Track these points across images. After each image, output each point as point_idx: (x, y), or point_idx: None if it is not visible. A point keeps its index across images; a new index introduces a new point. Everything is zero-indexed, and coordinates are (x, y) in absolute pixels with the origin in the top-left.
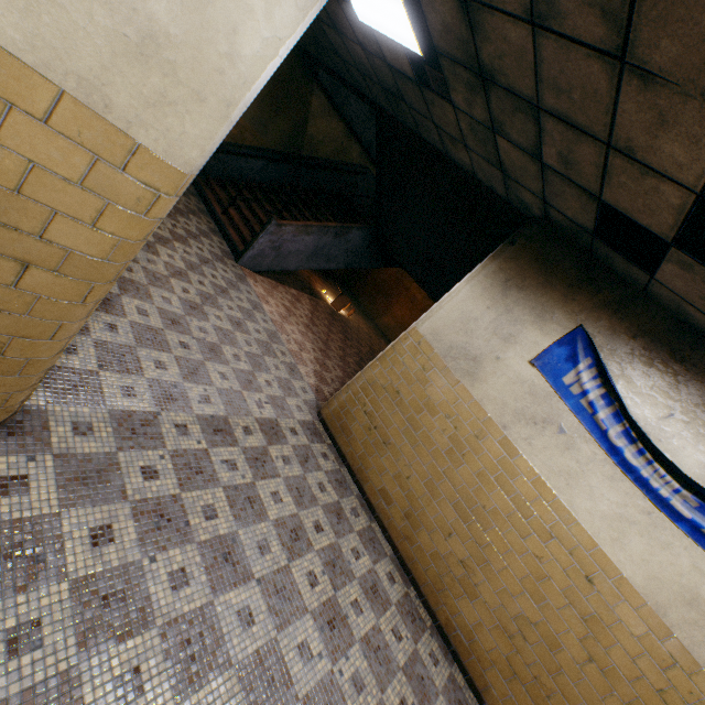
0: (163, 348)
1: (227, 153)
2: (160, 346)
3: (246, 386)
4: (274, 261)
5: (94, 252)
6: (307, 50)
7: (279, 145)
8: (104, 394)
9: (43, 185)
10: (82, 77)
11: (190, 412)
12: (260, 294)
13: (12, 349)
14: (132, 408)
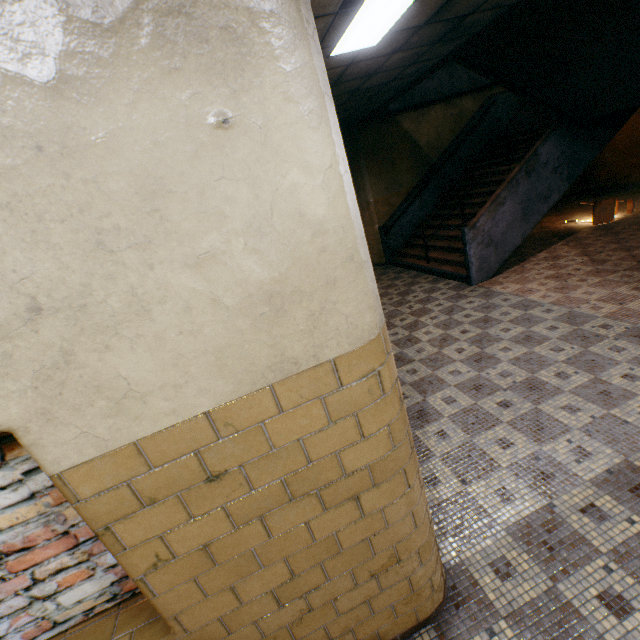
0: (490, 423)
1: (393, 226)
2: (486, 423)
3: (605, 402)
4: (497, 254)
5: (381, 452)
6: (370, 112)
7: (414, 179)
8: (487, 513)
9: (316, 445)
10: (269, 366)
11: (578, 482)
12: (515, 291)
13: (401, 553)
14: (521, 513)
